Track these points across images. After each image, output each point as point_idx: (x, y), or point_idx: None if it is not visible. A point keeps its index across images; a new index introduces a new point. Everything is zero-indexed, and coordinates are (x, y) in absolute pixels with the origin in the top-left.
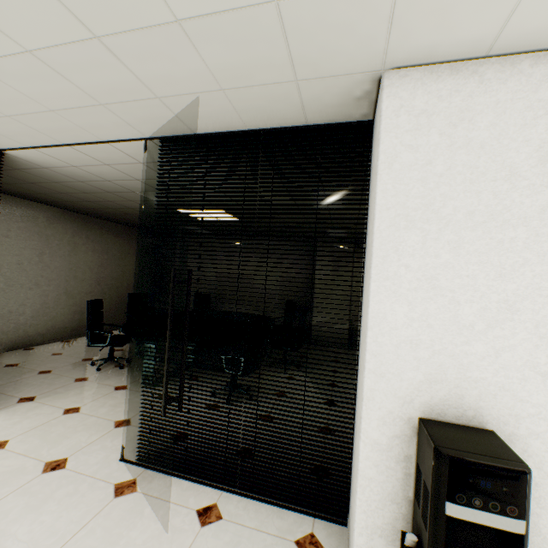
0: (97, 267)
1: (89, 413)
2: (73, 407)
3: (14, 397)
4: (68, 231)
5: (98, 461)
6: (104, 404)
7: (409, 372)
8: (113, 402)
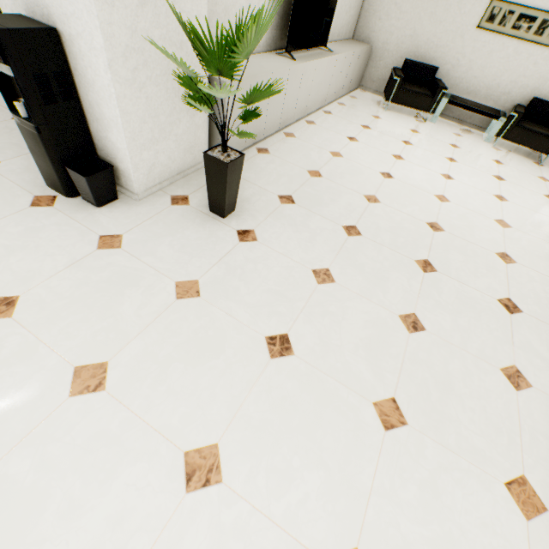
0: None
1: None
2: None
3: None
4: None
5: None
6: None
7: None
8: None
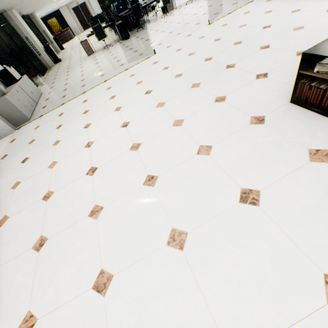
0: None
1: None
2: None
3: None
4: None
5: None
6: None
7: (51, 35)
8: None
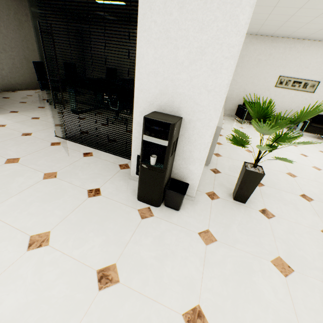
0: (40, 42)
1: (43, 120)
2: (36, 117)
3: (8, 110)
4: (11, 8)
5: (45, 135)
6: (51, 118)
7: (153, 89)
8: (56, 117)
